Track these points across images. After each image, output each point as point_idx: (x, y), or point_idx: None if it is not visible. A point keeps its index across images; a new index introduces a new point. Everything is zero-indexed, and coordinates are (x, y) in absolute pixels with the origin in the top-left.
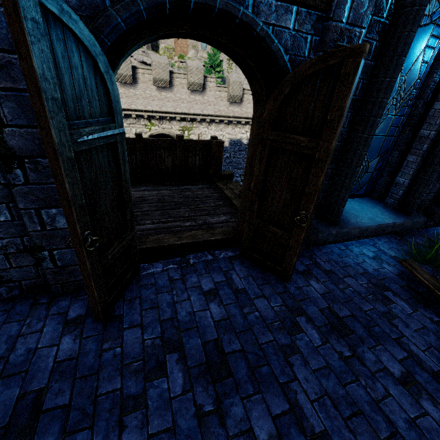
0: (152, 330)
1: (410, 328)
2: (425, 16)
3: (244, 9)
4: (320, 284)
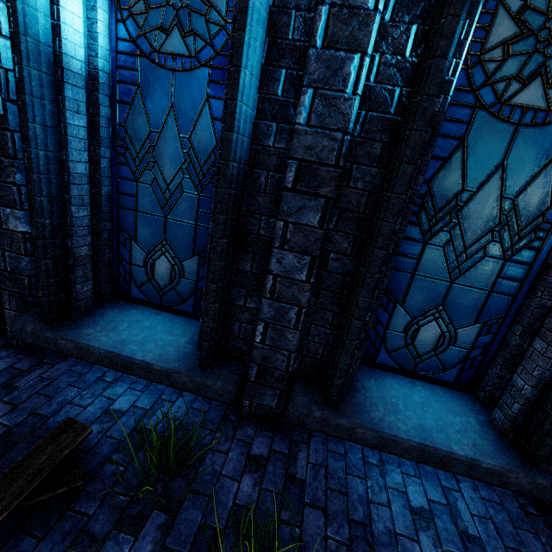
0: None
1: None
2: (184, 57)
3: None
4: None
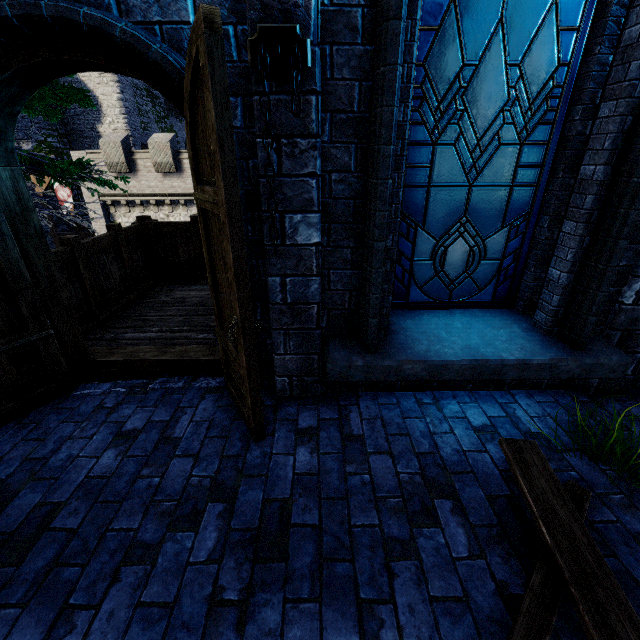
0: (4, 468)
1: (423, 591)
2: None
3: (90, 9)
4: (312, 455)
